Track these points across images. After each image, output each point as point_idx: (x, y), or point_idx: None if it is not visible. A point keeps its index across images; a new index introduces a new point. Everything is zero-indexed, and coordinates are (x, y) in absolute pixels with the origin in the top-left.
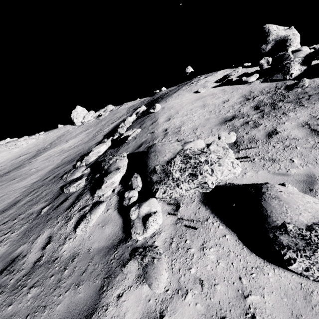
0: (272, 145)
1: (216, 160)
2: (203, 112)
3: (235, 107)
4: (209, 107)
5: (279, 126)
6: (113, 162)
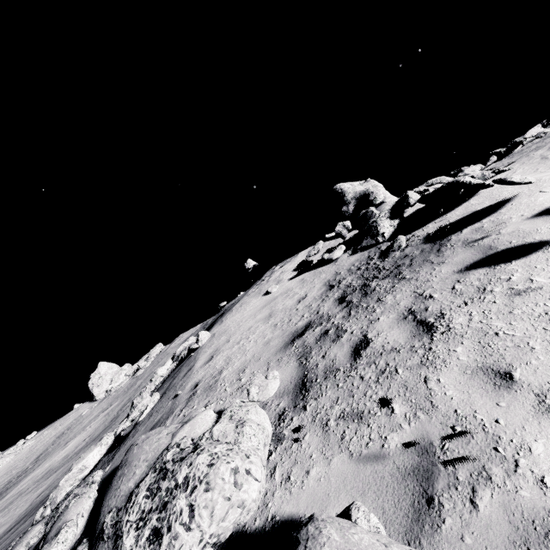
0: (360, 374)
1: (203, 472)
2: (265, 330)
3: (313, 306)
4: (276, 316)
5: (371, 328)
6: (64, 509)
